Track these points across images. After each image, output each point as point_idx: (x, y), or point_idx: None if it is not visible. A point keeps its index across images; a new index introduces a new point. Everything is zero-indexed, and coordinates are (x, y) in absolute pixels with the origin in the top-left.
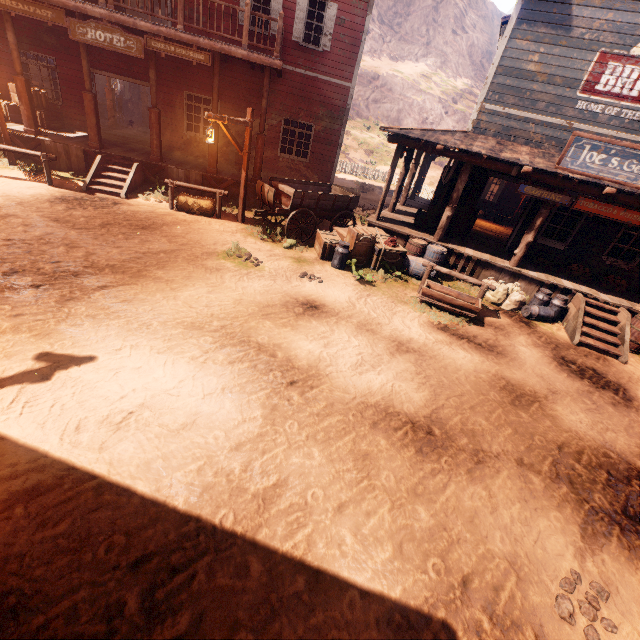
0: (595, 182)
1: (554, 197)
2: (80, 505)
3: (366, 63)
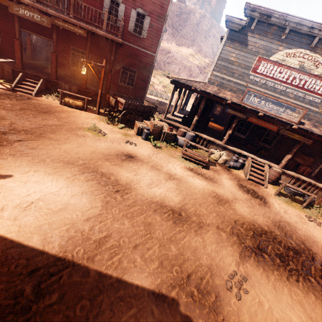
0: (255, 110)
1: (240, 115)
2: (2, 246)
3: (165, 45)
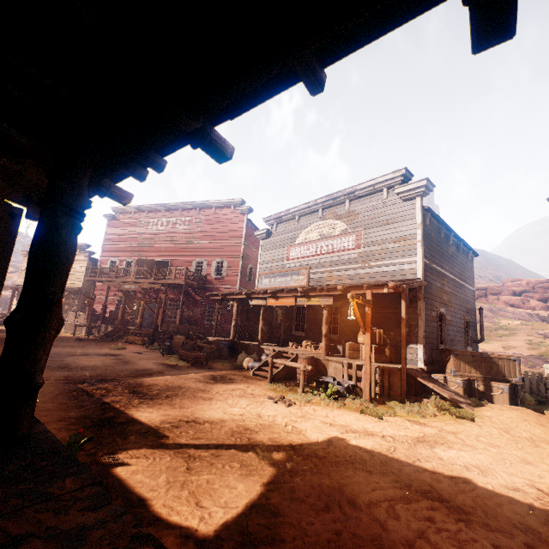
0: (265, 289)
1: (261, 302)
2: None
3: None
